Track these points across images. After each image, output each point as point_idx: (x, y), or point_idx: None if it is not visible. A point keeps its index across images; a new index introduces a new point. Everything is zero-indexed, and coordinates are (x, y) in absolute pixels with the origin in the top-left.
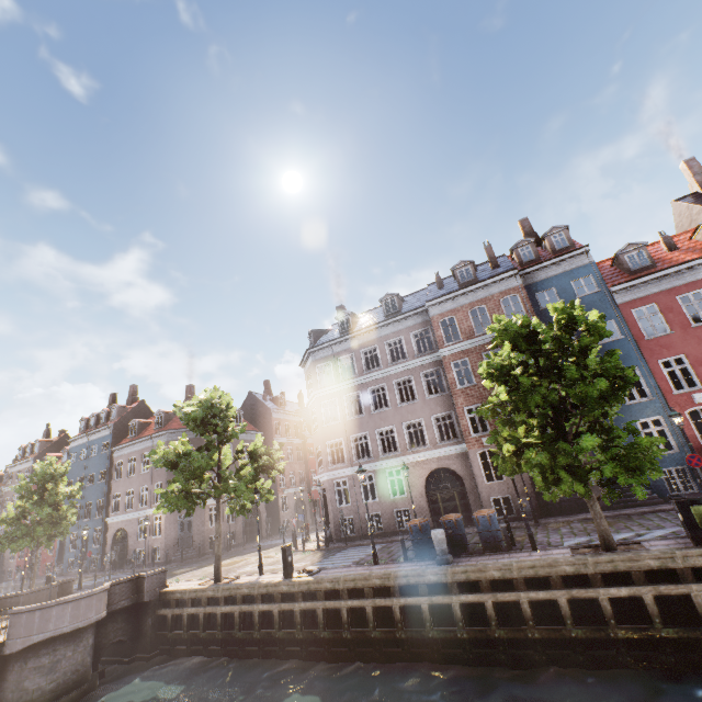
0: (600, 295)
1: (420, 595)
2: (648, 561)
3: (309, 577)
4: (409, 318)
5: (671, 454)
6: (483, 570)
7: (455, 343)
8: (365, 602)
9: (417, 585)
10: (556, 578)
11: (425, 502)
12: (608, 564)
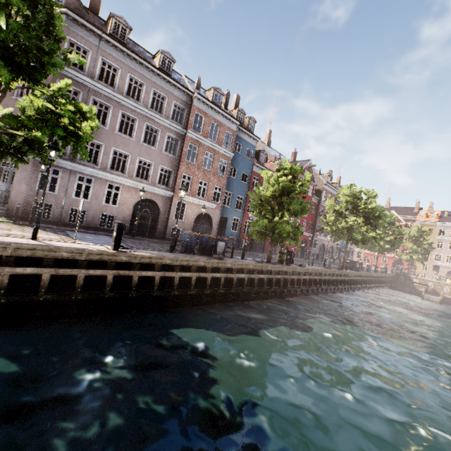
0: (251, 162)
1: (220, 273)
2: (285, 268)
3: (147, 253)
4: (178, 90)
5: (235, 232)
6: (248, 265)
7: (197, 134)
8: (194, 274)
9: (218, 268)
10: (265, 271)
11: (130, 216)
12: (278, 268)
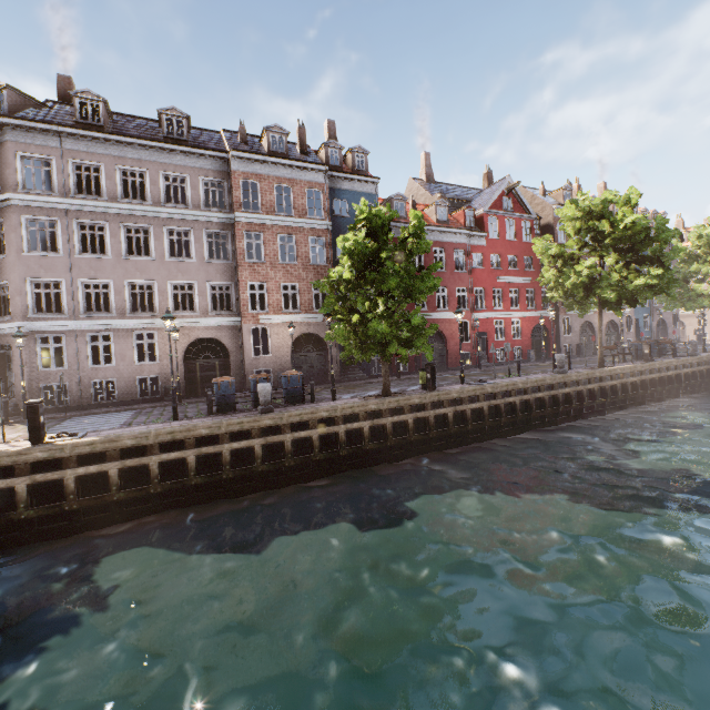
0: None
1: (253, 438)
2: (415, 400)
3: (90, 438)
4: (203, 158)
5: None
6: (315, 412)
7: (254, 213)
8: (188, 453)
9: (248, 430)
10: (364, 414)
11: (181, 371)
12: (396, 403)
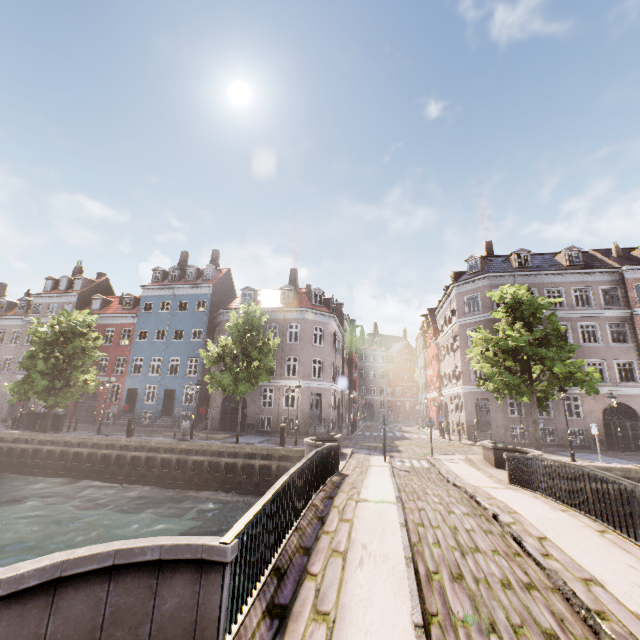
0: None
1: None
2: None
3: None
4: (599, 274)
5: None
6: None
7: None
8: None
9: None
10: None
11: (601, 427)
12: None
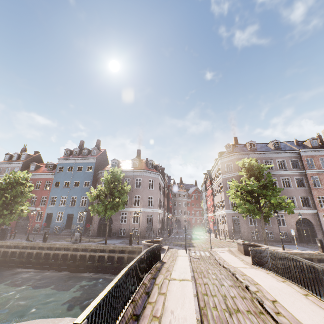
0: None
1: None
2: None
3: None
4: (289, 153)
5: None
6: None
7: (313, 169)
8: None
9: None
10: None
11: (295, 231)
12: None
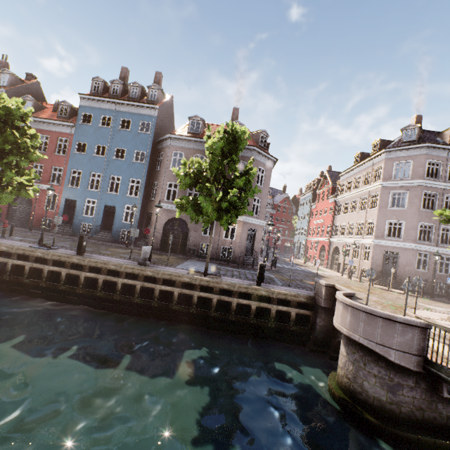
0: None
1: None
2: None
3: None
4: None
5: None
6: None
7: None
8: None
9: None
10: None
11: None
12: None
